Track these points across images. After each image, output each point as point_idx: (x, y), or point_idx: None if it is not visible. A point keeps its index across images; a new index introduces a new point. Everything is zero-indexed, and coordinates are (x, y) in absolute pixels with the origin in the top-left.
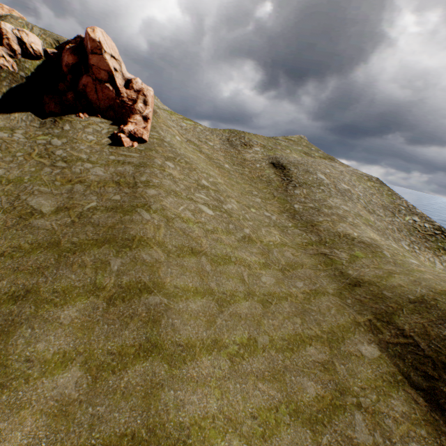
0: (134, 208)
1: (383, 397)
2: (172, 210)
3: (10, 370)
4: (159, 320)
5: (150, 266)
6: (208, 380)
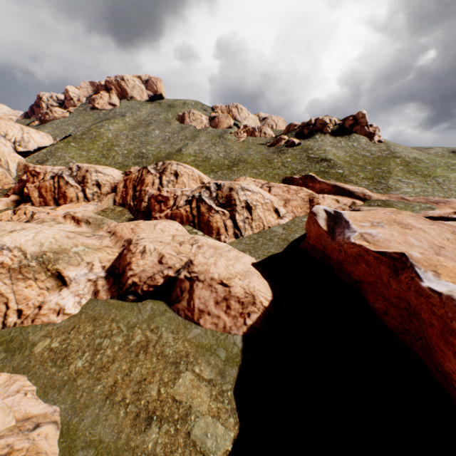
0: (394, 153)
1: None
2: (406, 154)
3: (388, 166)
4: (416, 165)
5: (408, 160)
6: (435, 170)
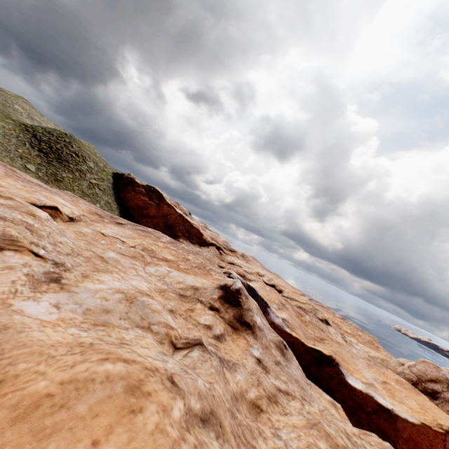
0: None
1: (7, 125)
2: None
3: None
4: None
5: None
6: None
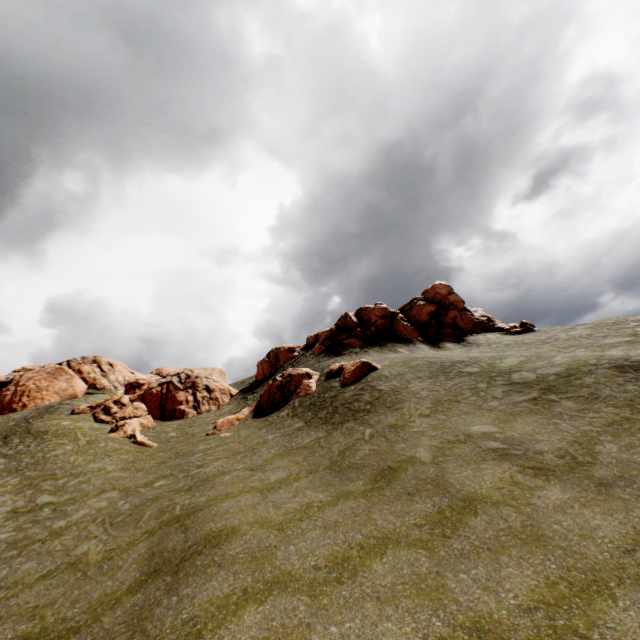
0: None
1: None
2: None
3: None
4: None
5: None
6: None
